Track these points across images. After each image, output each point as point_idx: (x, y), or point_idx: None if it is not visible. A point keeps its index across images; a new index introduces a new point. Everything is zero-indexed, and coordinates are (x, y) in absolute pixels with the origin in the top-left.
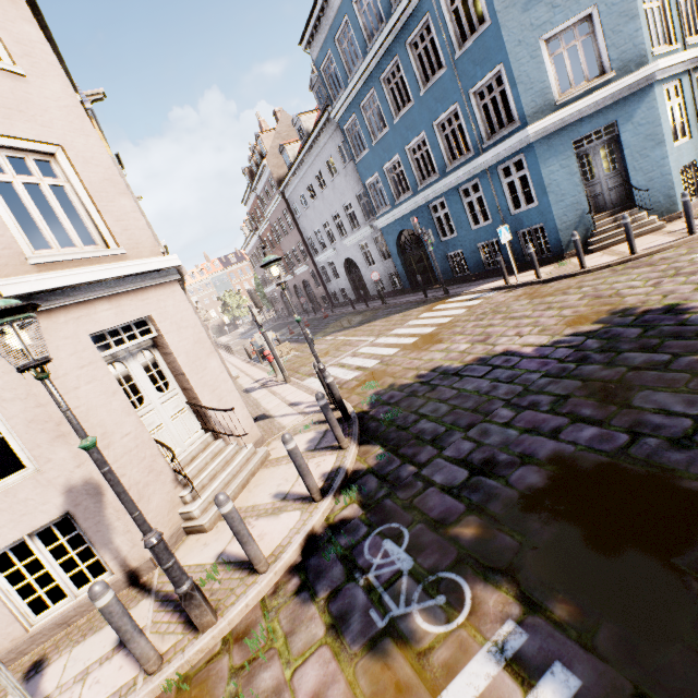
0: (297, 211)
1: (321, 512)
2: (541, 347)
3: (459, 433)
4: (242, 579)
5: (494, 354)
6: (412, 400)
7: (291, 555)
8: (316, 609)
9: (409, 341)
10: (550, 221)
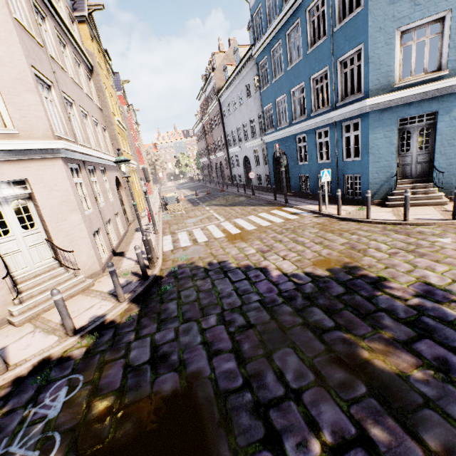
0: (225, 113)
1: (62, 345)
2: (283, 274)
3: (178, 323)
4: None
5: (257, 267)
6: (187, 281)
7: (22, 370)
8: None
9: (234, 232)
10: (365, 174)
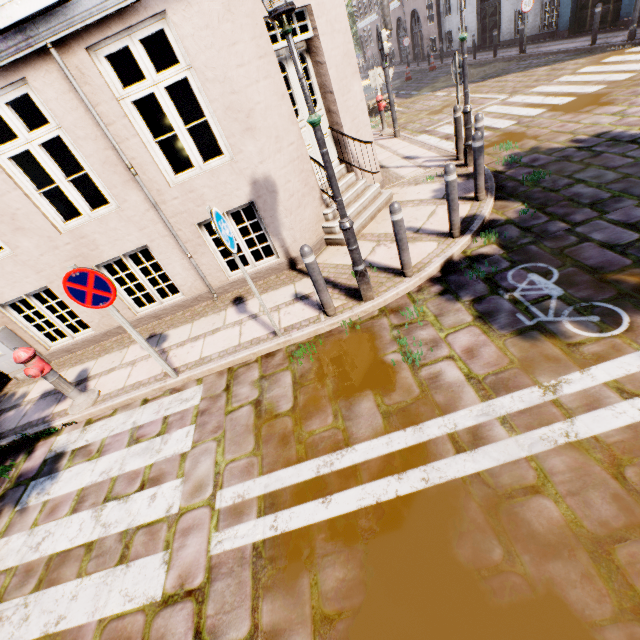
0: None
1: (460, 245)
2: None
3: (631, 201)
4: (389, 278)
5: None
6: (565, 165)
7: (433, 270)
8: (462, 306)
9: (561, 102)
10: None
